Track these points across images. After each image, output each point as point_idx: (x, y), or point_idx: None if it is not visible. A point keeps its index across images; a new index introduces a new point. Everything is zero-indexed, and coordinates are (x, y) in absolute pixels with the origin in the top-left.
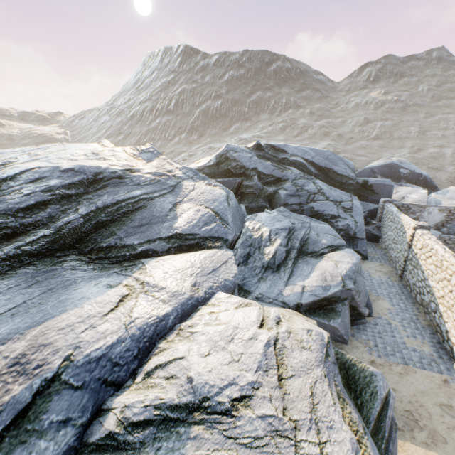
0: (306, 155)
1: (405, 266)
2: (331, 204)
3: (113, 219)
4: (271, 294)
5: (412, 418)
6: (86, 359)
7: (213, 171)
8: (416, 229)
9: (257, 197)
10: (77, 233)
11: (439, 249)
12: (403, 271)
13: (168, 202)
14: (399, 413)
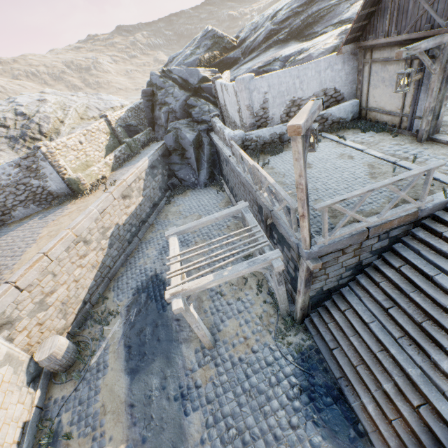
0: None
1: None
2: None
3: (314, 21)
4: None
5: None
6: (285, 56)
7: None
8: None
9: None
10: (297, 31)
11: None
12: None
13: (349, 3)
14: None
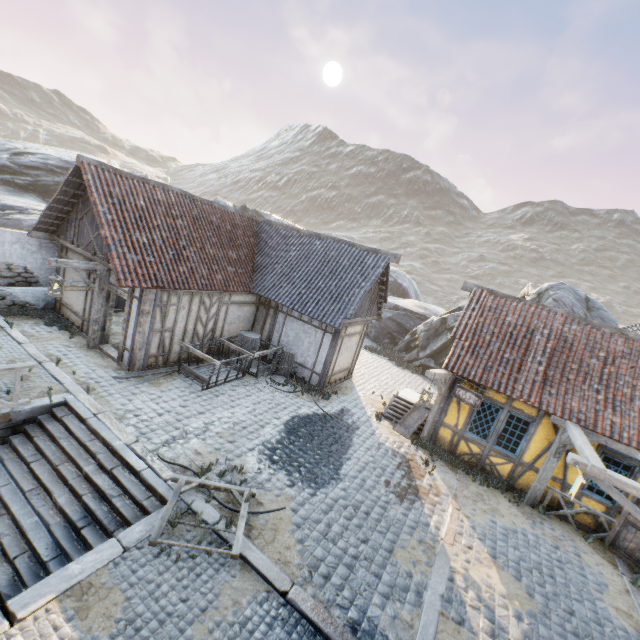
0: None
1: None
2: None
3: None
4: None
5: None
6: (5, 204)
7: None
8: None
9: None
10: (47, 188)
11: None
12: None
13: None
14: None
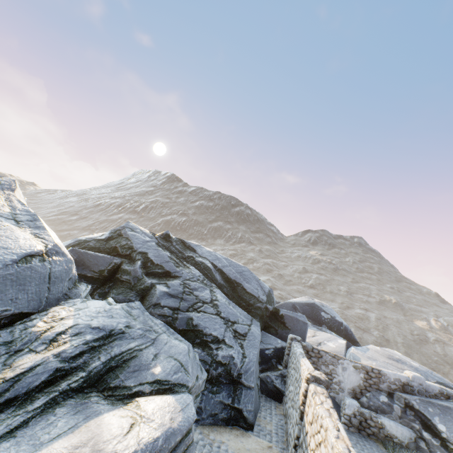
0: (218, 261)
1: None
2: (220, 321)
3: None
4: None
5: None
6: None
7: (99, 246)
8: (309, 383)
9: (132, 288)
10: None
11: (330, 430)
12: None
13: None
14: None
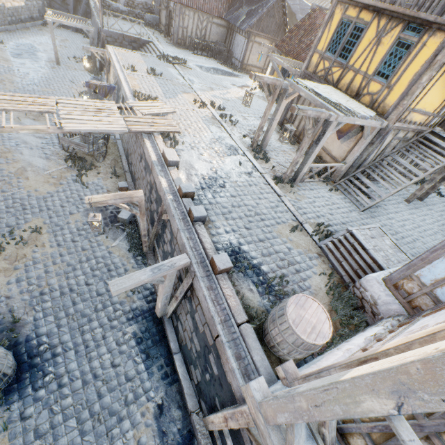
0: (291, 2)
1: None
2: None
3: None
4: None
5: None
6: None
7: None
8: None
9: None
10: None
11: None
12: None
13: None
14: None
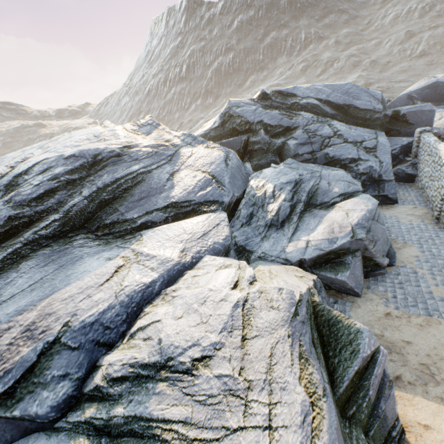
0: (320, 94)
1: (442, 206)
2: (350, 146)
3: (115, 196)
4: (273, 252)
5: (428, 372)
6: (81, 324)
7: (219, 133)
8: None
9: (266, 152)
10: (83, 214)
11: None
12: (440, 212)
13: (166, 172)
14: (413, 367)
